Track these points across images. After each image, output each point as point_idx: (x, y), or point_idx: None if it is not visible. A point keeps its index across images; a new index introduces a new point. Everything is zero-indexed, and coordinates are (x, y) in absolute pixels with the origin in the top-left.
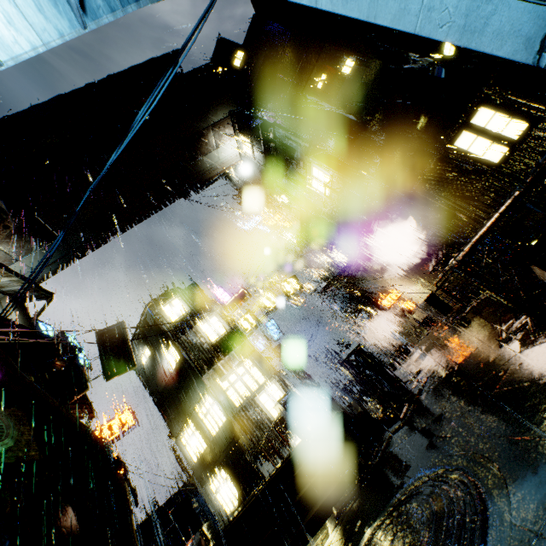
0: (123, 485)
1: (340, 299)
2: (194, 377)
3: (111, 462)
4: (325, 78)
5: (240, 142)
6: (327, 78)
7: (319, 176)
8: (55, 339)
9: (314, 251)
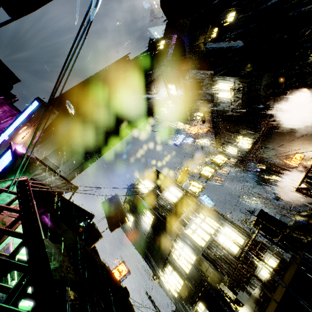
0: (132, 309)
1: (251, 171)
2: (166, 229)
3: (121, 290)
4: (217, 30)
5: (168, 89)
6: (218, 29)
7: (224, 87)
8: (79, 207)
9: (224, 145)
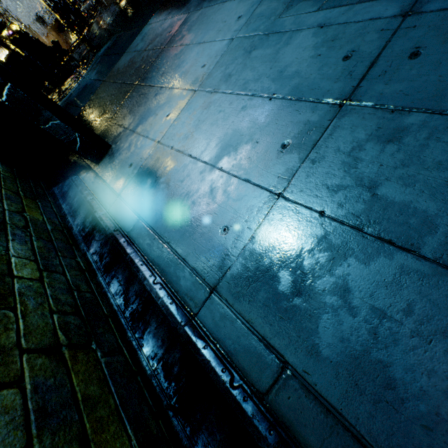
0: None
1: None
2: None
3: None
4: None
5: None
6: None
7: None
8: None
9: None
